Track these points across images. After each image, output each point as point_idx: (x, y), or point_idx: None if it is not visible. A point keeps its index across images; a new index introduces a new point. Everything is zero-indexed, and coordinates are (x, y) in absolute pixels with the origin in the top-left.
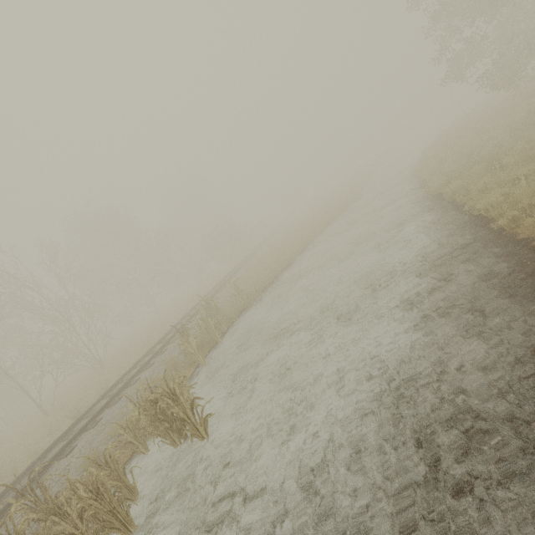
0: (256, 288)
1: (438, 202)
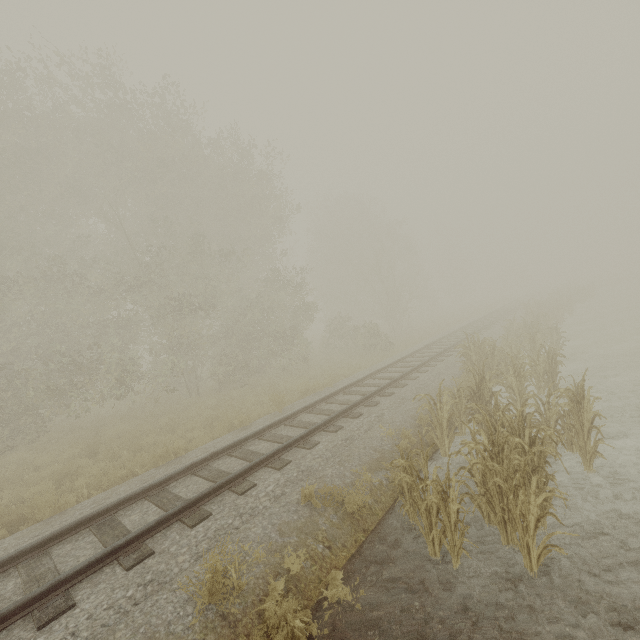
0: None
1: None
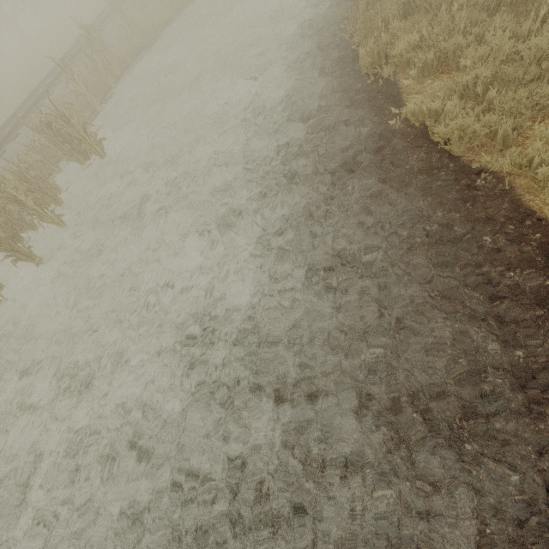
0: (153, 23)
1: None
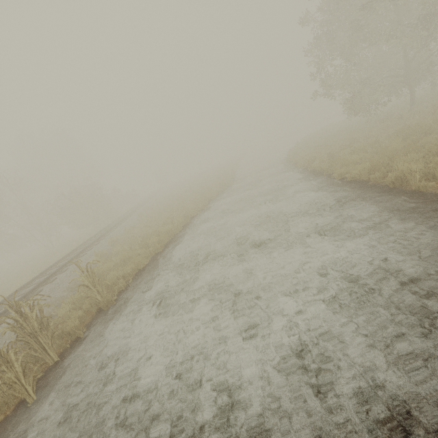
0: (124, 273)
1: (369, 188)
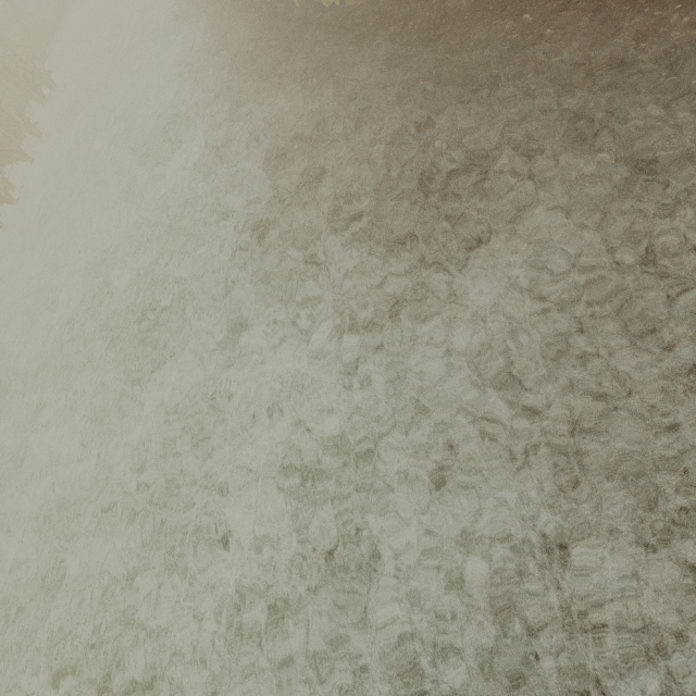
0: None
1: None
